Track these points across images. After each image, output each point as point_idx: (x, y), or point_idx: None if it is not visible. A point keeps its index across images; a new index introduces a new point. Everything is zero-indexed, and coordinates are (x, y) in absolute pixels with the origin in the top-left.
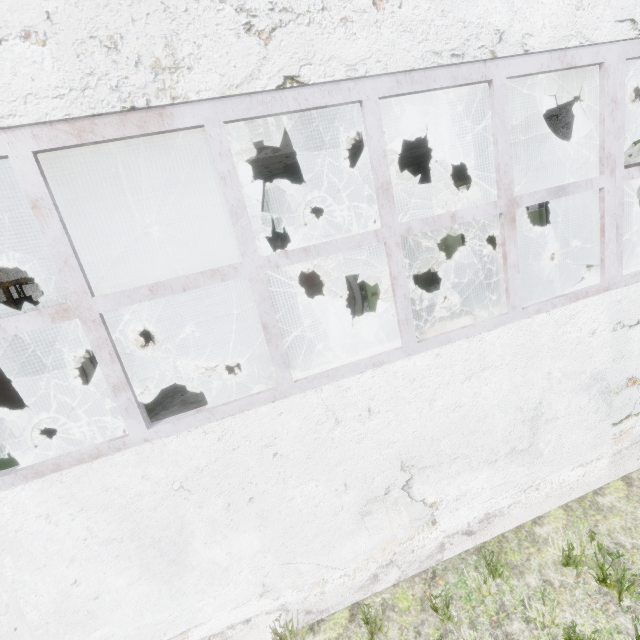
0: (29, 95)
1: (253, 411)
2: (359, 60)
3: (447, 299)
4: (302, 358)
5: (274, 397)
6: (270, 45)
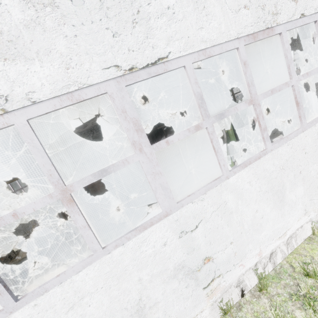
0: (245, 26)
1: (299, 135)
2: (317, 7)
3: (255, 129)
4: (206, 163)
5: (302, 130)
6: (297, 4)
